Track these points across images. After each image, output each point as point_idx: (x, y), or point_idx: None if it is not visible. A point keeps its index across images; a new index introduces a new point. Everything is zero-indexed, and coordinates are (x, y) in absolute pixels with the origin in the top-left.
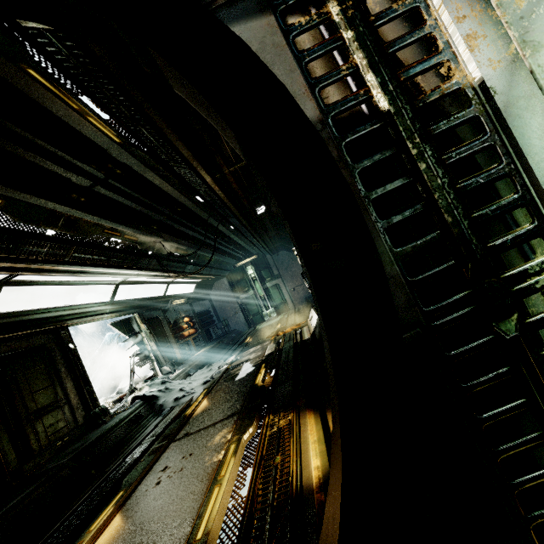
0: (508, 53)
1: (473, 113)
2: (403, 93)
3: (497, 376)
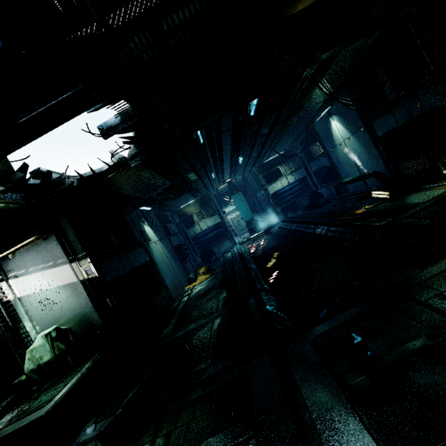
0: (14, 295)
1: (11, 303)
2: (1, 300)
3: (17, 342)
